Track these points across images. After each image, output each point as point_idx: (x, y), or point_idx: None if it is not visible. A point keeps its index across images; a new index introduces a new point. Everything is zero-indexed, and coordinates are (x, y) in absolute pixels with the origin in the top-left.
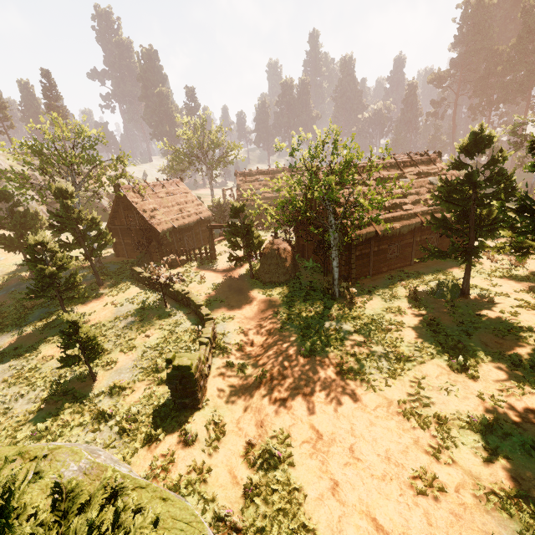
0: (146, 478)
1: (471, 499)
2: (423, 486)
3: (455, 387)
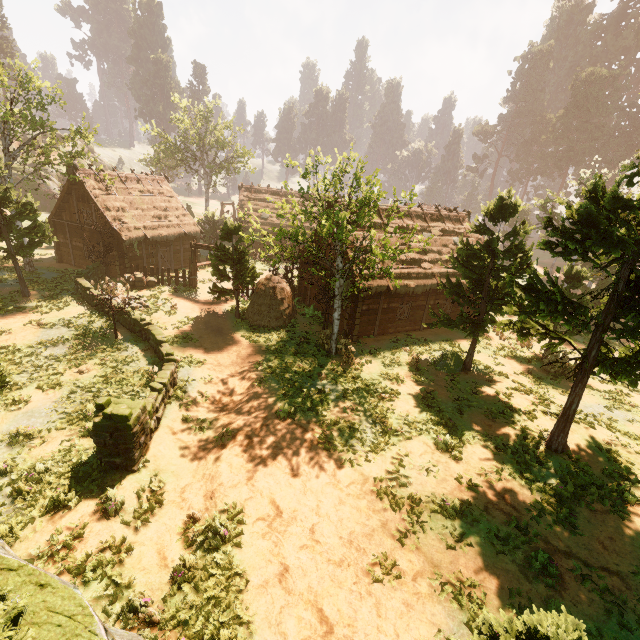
0: (39, 557)
1: (426, 588)
2: (381, 574)
3: (436, 468)
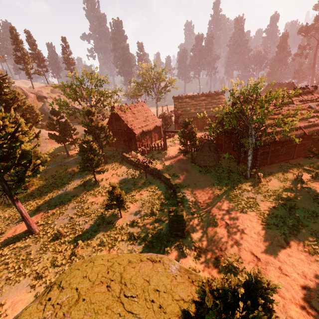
0: None
1: None
2: None
3: None
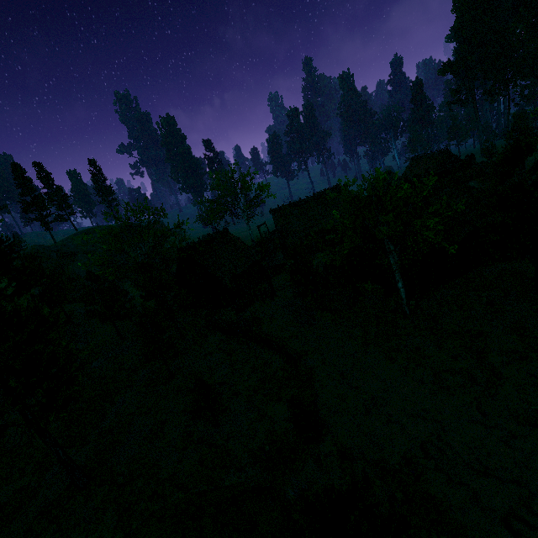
0: None
1: None
2: None
3: None
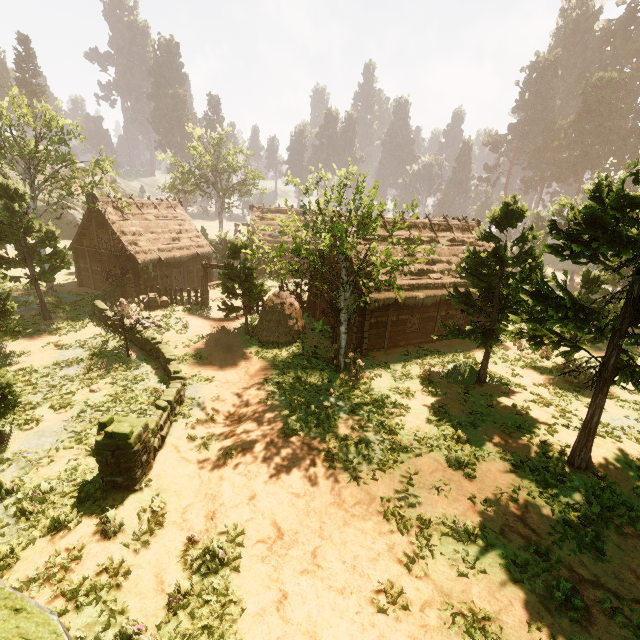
0: (35, 579)
1: (435, 620)
2: (385, 603)
3: (447, 486)
